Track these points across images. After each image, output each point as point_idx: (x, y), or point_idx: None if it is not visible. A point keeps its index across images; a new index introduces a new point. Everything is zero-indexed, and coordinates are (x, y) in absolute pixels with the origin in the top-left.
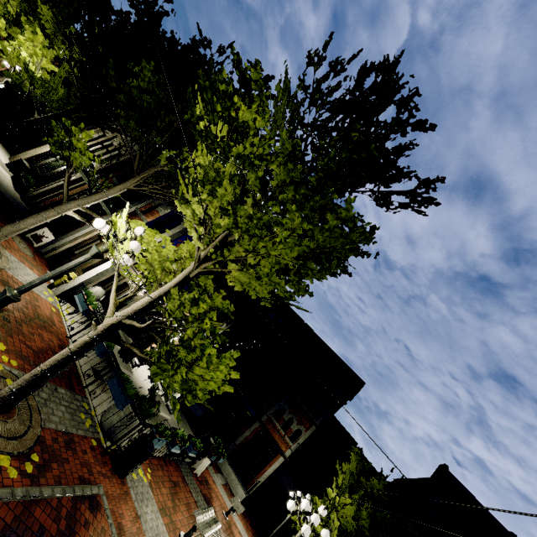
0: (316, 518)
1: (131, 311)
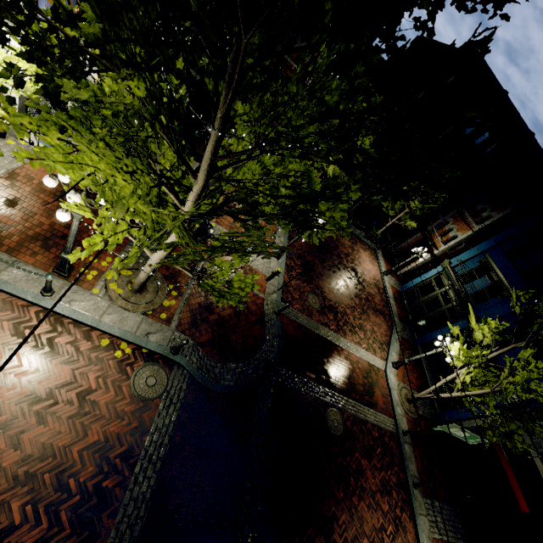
0: (321, 222)
1: (164, 255)
